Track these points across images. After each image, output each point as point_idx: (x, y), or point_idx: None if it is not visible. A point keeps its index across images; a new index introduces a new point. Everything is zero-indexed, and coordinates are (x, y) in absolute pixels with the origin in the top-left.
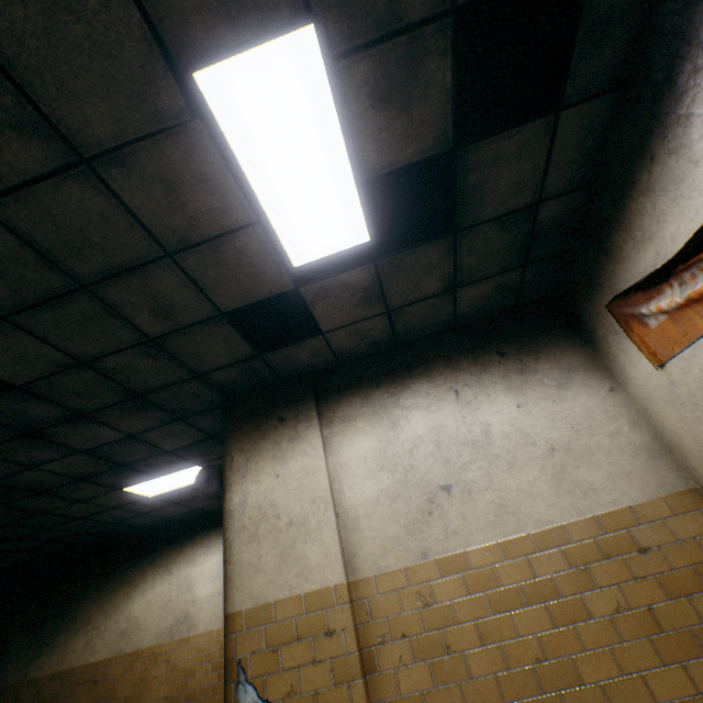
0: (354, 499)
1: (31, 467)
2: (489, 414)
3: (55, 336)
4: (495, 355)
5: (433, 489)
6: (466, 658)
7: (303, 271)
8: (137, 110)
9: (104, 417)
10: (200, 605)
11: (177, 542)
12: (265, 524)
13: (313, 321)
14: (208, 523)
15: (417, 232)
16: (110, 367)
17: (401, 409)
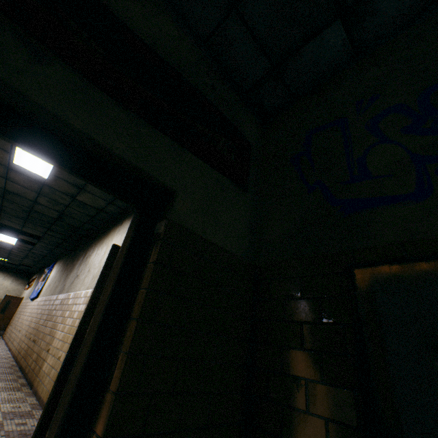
0: None
1: None
2: (6, 282)
3: None
4: (17, 275)
5: None
6: None
7: None
8: None
9: None
10: None
11: None
12: None
13: None
14: None
15: None
16: None
17: None
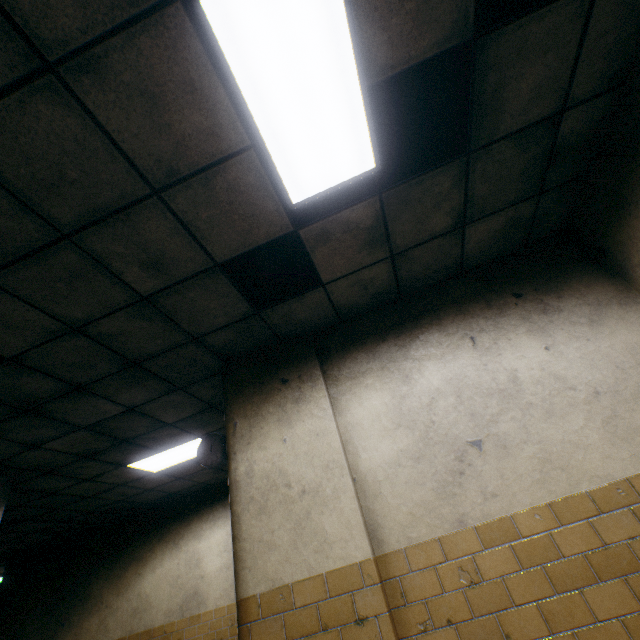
0: (371, 461)
1: (34, 446)
2: (513, 359)
3: (41, 298)
4: (510, 297)
5: (460, 446)
6: None
7: (299, 219)
8: None
9: (102, 390)
10: (209, 581)
11: (183, 516)
12: (275, 494)
13: (310, 277)
14: (212, 496)
15: (419, 166)
16: (103, 332)
17: (412, 361)
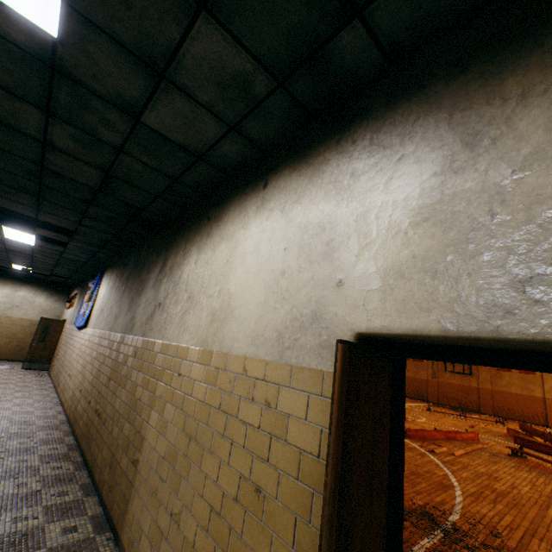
0: None
1: None
2: (39, 299)
3: None
4: (51, 289)
5: (15, 305)
6: (1, 328)
7: None
8: (2, 262)
9: None
10: None
11: None
12: None
13: None
14: None
15: None
16: None
17: (21, 289)
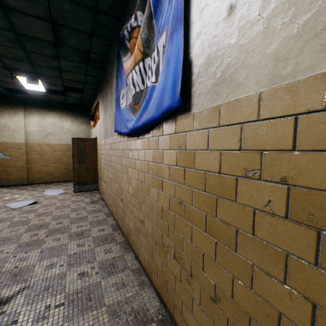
0: (30, 130)
1: None
2: (65, 124)
3: None
4: (72, 113)
5: (49, 133)
6: (46, 156)
7: None
8: (3, 74)
9: None
10: None
11: None
12: (6, 129)
13: None
14: None
15: None
16: None
17: (47, 116)
